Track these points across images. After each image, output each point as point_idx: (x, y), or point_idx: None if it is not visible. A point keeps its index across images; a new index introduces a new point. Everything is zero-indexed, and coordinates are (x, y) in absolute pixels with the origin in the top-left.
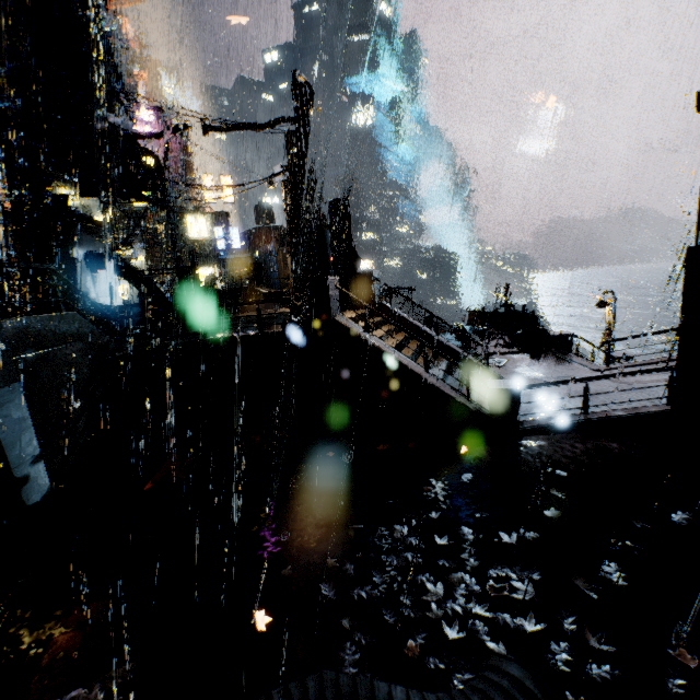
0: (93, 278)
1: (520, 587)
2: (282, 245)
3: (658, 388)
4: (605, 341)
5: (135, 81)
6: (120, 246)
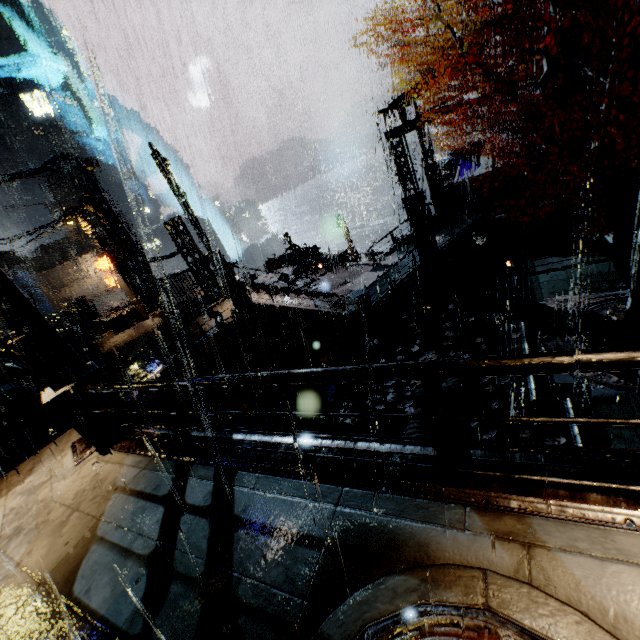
0: None
1: (432, 357)
2: (37, 272)
3: (406, 262)
4: (369, 248)
5: None
6: None
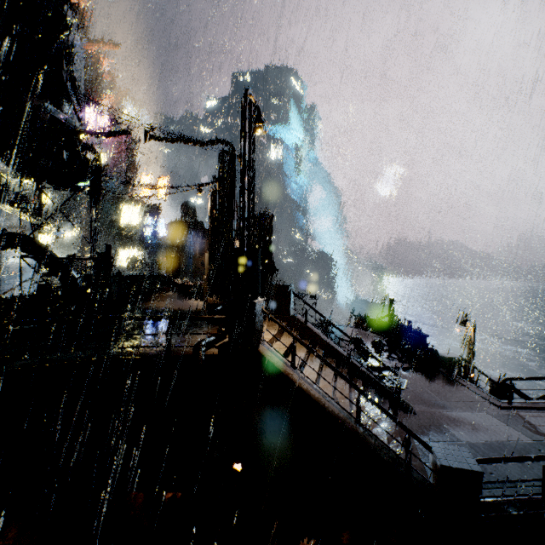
0: (1, 255)
1: None
2: (200, 238)
3: None
4: (507, 378)
5: (102, 101)
6: (45, 226)
